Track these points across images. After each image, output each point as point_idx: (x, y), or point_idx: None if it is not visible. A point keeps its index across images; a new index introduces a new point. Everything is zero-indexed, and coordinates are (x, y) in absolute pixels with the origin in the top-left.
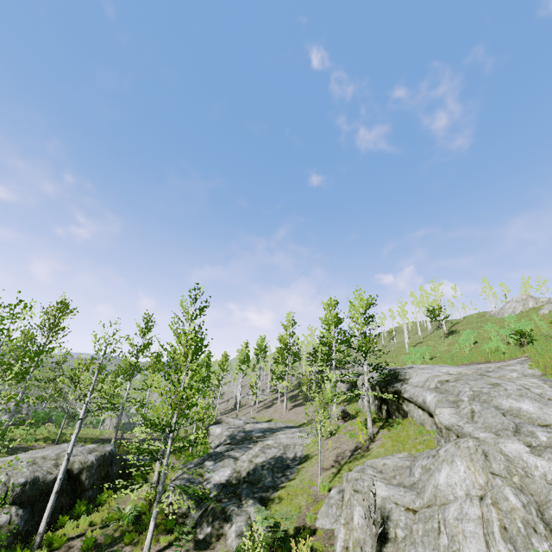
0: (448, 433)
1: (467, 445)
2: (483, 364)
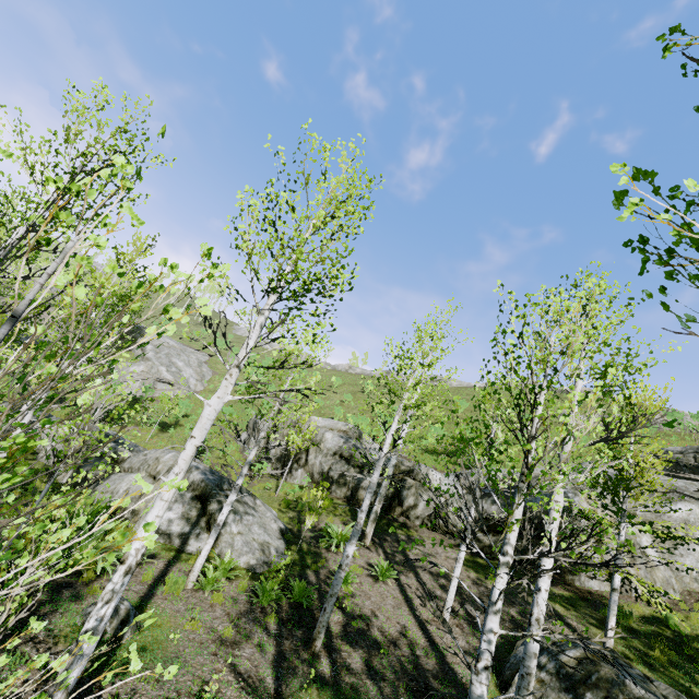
0: (146, 360)
1: (149, 363)
2: (190, 348)
